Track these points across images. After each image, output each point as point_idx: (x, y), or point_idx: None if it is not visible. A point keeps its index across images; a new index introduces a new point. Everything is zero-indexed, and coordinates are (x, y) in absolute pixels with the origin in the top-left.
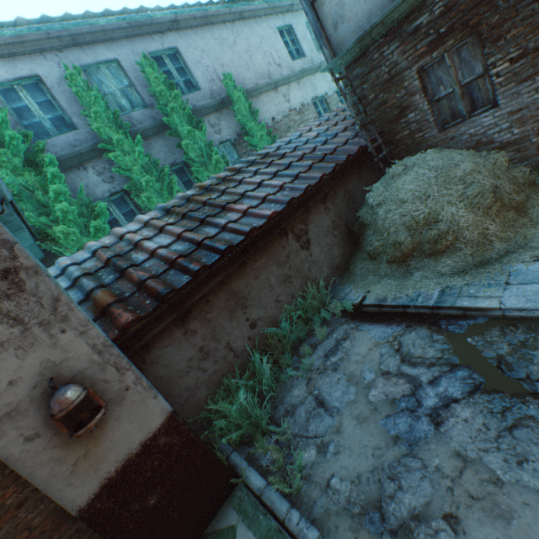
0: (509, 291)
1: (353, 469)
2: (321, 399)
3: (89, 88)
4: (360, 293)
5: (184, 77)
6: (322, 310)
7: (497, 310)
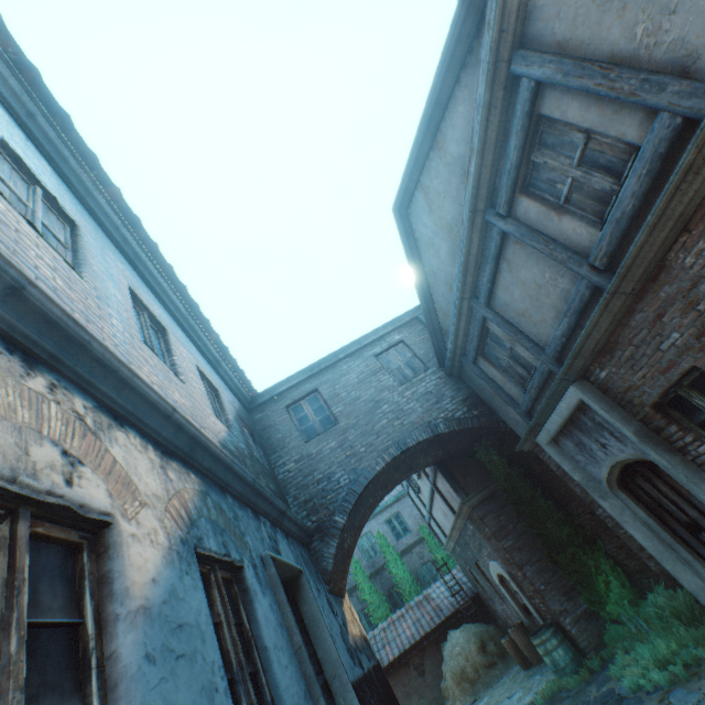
0: None
1: None
2: None
3: (354, 560)
4: None
5: (402, 525)
6: None
7: None
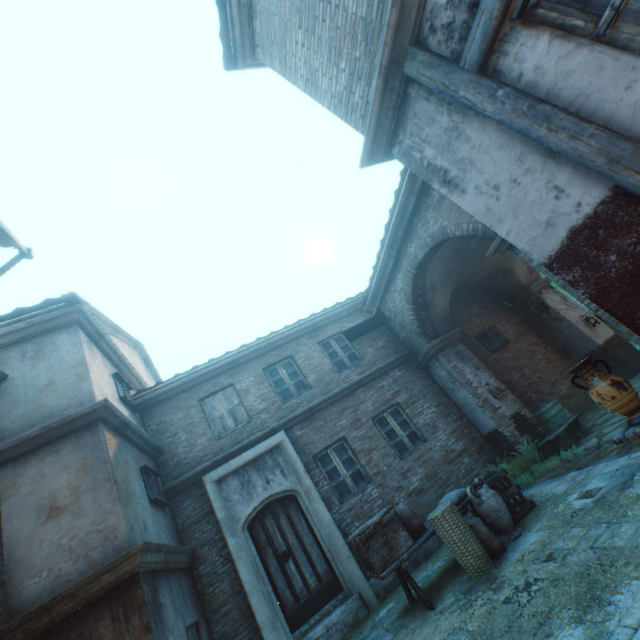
0: None
1: None
2: None
3: None
4: None
5: None
6: None
7: None
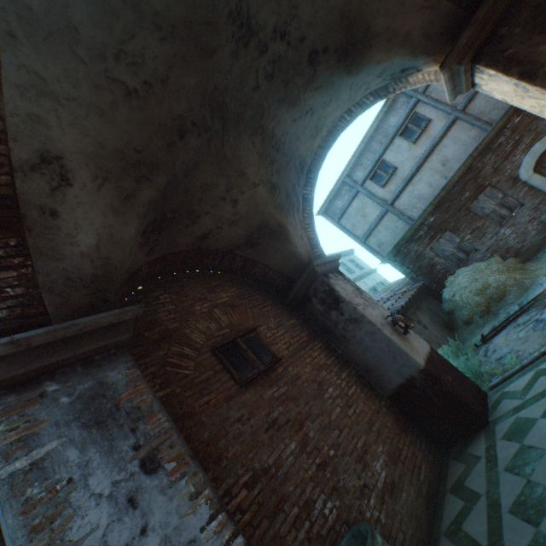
0: (543, 285)
1: (535, 345)
2: (498, 358)
3: None
4: (477, 336)
5: None
6: (461, 351)
7: (544, 290)
